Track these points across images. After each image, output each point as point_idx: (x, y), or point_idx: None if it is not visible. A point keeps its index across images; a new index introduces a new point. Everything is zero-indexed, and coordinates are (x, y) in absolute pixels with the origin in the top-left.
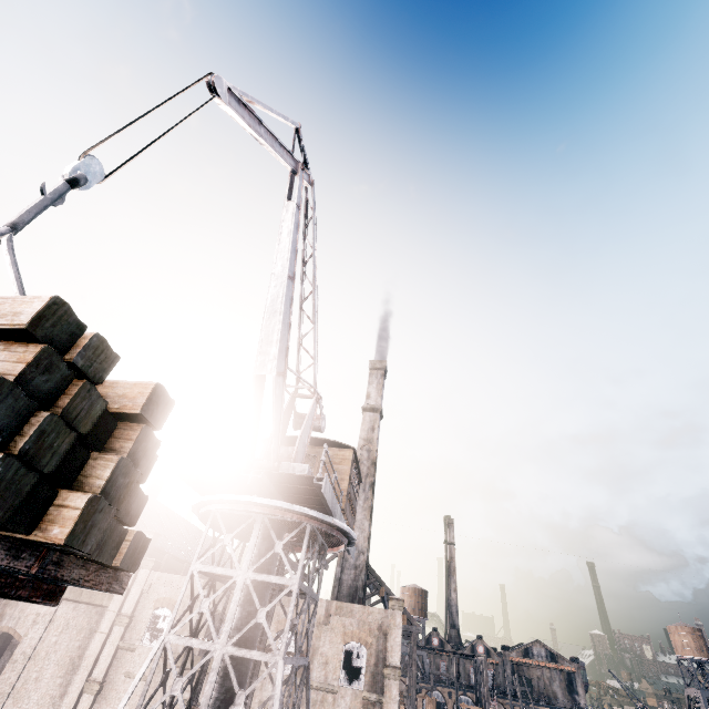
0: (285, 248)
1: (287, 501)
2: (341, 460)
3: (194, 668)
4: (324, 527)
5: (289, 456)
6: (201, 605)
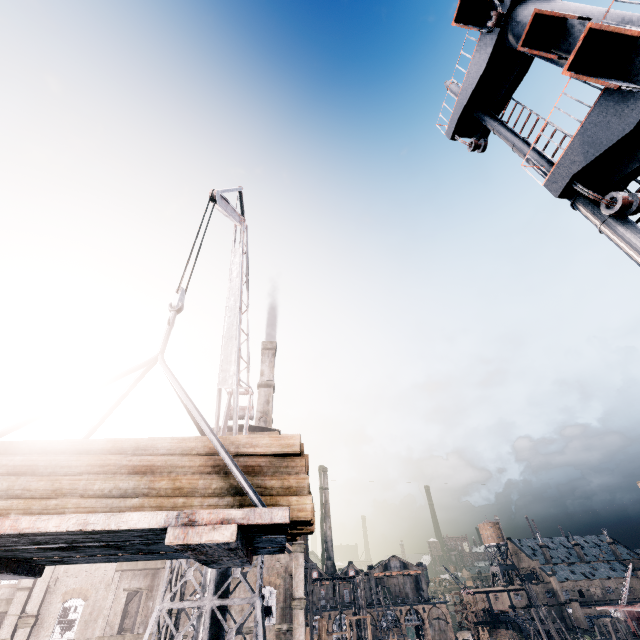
0: (235, 286)
1: None
2: None
3: (190, 623)
4: None
5: None
6: (186, 574)
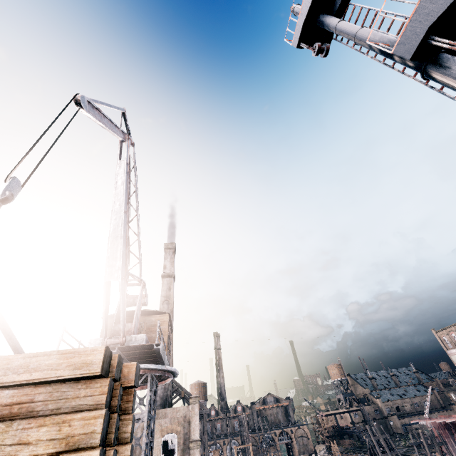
0: (120, 193)
1: (130, 360)
2: (161, 322)
3: None
4: (160, 373)
5: (130, 330)
6: None
